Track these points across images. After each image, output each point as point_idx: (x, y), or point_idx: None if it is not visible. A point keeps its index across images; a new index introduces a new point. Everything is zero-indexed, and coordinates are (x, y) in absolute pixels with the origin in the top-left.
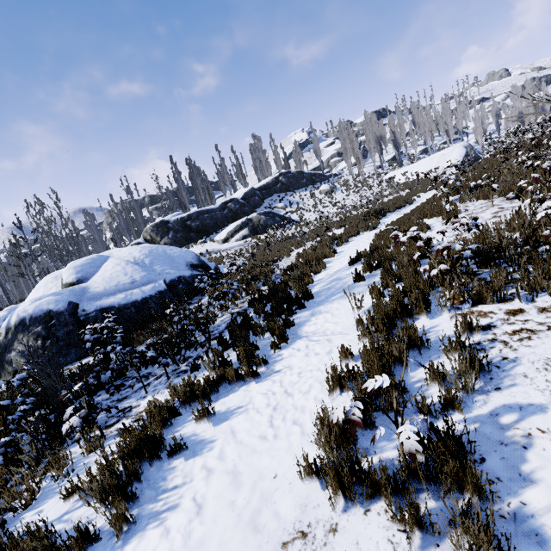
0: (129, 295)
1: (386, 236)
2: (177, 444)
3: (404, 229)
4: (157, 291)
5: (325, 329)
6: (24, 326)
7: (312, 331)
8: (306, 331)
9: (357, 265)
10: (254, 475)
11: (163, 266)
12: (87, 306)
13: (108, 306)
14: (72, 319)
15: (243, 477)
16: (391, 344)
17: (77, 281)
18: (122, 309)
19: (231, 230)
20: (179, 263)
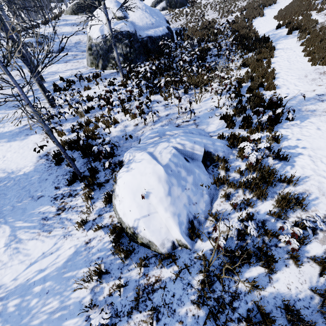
0: (156, 32)
1: (291, 17)
2: (269, 65)
3: (298, 15)
4: (165, 32)
5: (287, 47)
6: (118, 39)
7: (282, 48)
8: (279, 48)
9: (280, 29)
10: (295, 68)
11: (157, 17)
12: (141, 34)
13: (150, 36)
14: (138, 39)
15: (292, 69)
16: (322, 45)
17: (124, 16)
18: (156, 39)
19: (154, 0)
20: (161, 18)
